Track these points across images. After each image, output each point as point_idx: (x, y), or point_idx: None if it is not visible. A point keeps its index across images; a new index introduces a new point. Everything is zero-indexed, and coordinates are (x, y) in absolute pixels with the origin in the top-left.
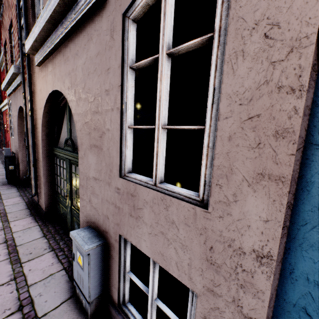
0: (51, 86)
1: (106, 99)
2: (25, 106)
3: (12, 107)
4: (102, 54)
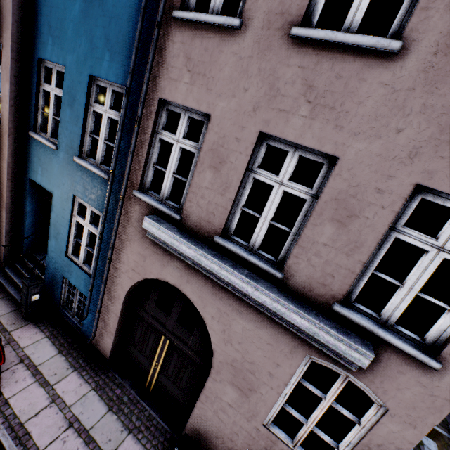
0: None
1: None
2: None
3: None
4: None
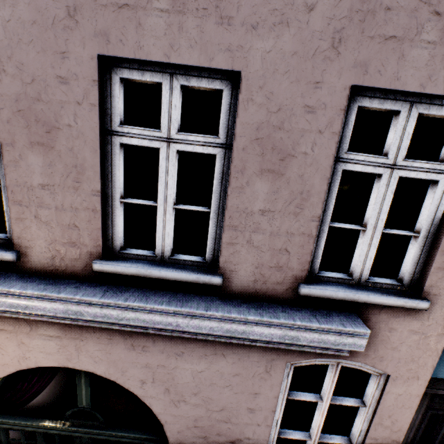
0: (55, 359)
1: (248, 415)
2: None
3: None
4: (246, 378)
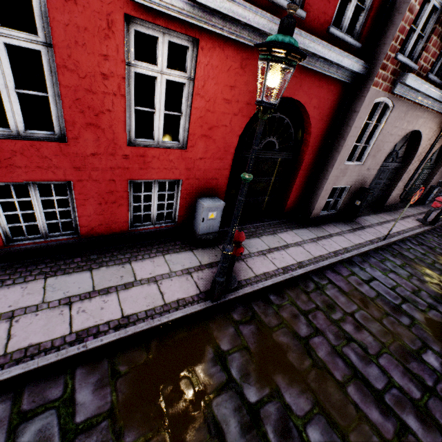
0: None
1: None
2: (436, 140)
3: (392, 119)
4: None
